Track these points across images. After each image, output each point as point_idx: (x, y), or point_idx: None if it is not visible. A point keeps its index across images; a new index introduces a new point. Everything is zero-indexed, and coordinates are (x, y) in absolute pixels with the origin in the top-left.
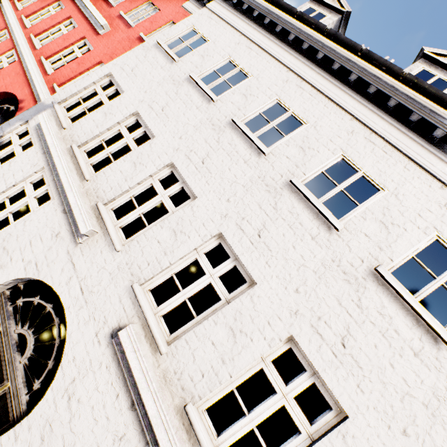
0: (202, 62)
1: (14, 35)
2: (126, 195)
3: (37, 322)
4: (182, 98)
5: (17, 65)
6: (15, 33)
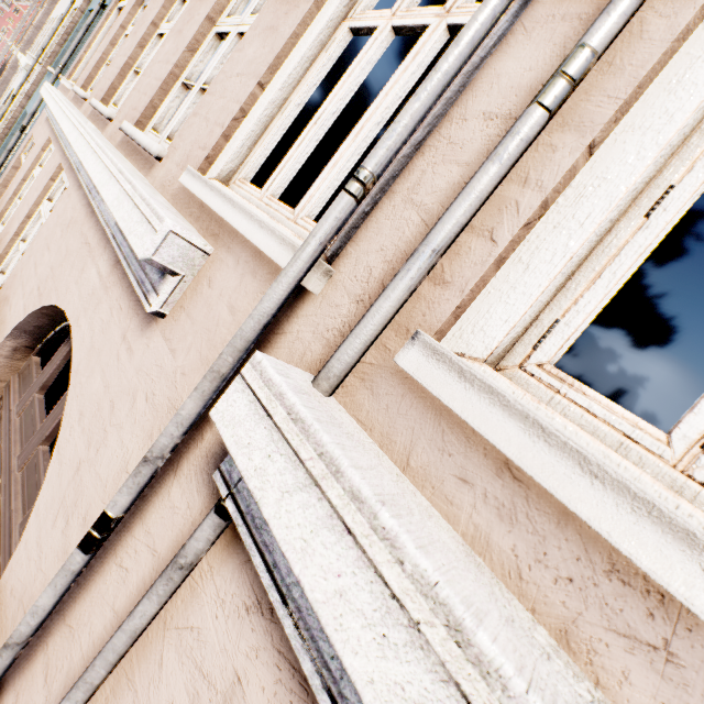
0: None
1: None
2: None
3: None
4: None
5: None
6: None
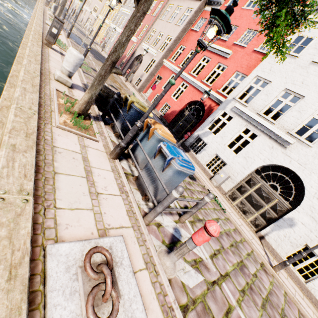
0: (317, 51)
1: (181, 75)
2: (300, 125)
3: (276, 179)
4: (312, 74)
5: (190, 88)
6: (183, 74)
